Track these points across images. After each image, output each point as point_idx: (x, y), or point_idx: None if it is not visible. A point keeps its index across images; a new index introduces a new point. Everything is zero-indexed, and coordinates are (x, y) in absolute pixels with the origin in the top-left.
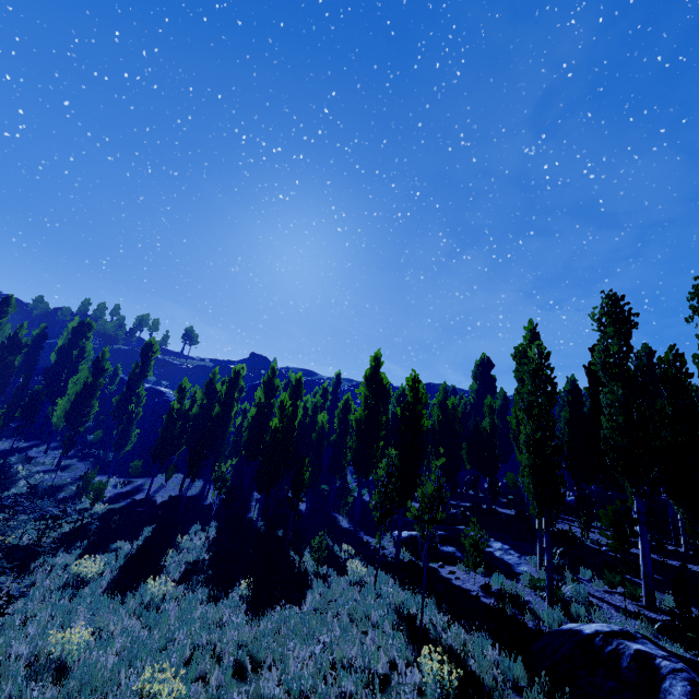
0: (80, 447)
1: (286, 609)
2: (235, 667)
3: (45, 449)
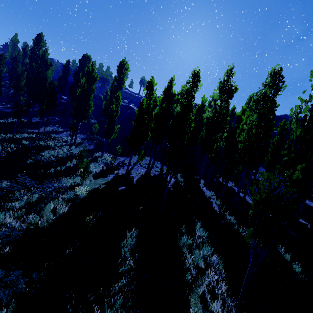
0: (88, 133)
1: None
2: None
3: (69, 133)
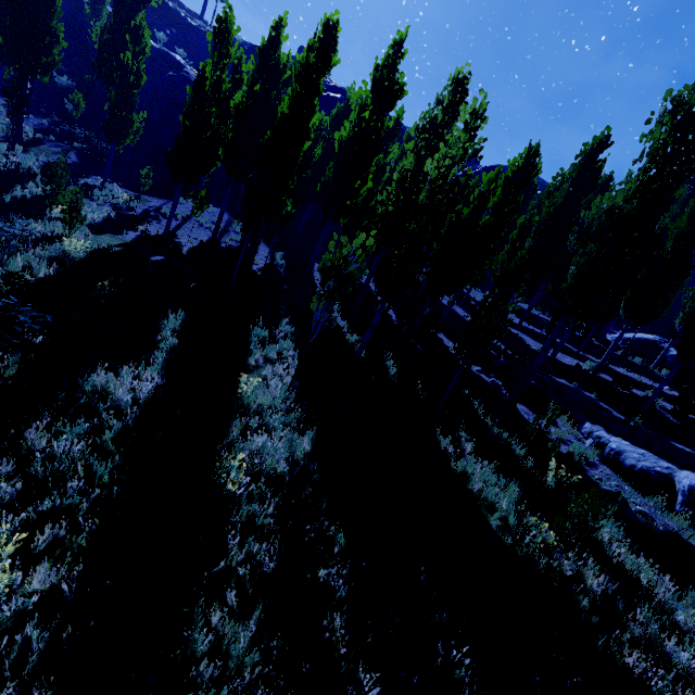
0: (55, 117)
1: None
2: None
3: None
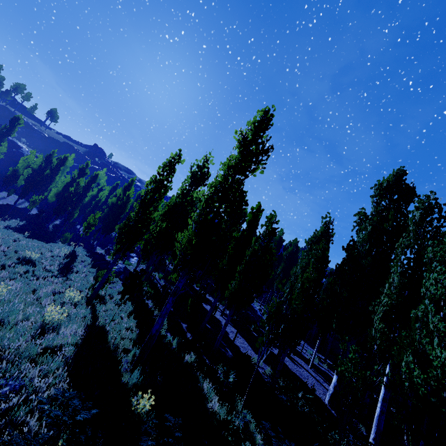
0: None
1: (38, 241)
2: (14, 241)
3: None
